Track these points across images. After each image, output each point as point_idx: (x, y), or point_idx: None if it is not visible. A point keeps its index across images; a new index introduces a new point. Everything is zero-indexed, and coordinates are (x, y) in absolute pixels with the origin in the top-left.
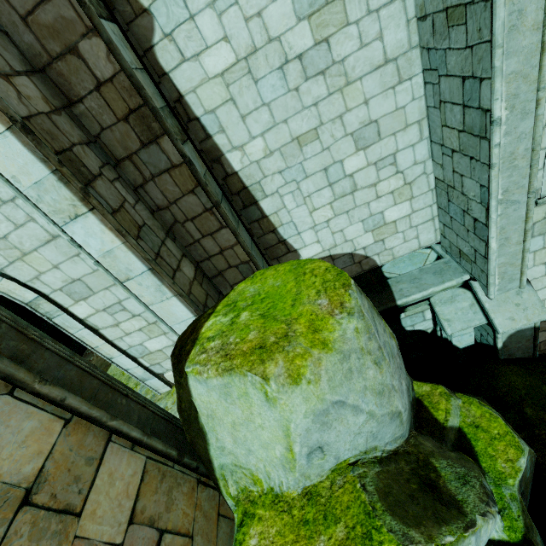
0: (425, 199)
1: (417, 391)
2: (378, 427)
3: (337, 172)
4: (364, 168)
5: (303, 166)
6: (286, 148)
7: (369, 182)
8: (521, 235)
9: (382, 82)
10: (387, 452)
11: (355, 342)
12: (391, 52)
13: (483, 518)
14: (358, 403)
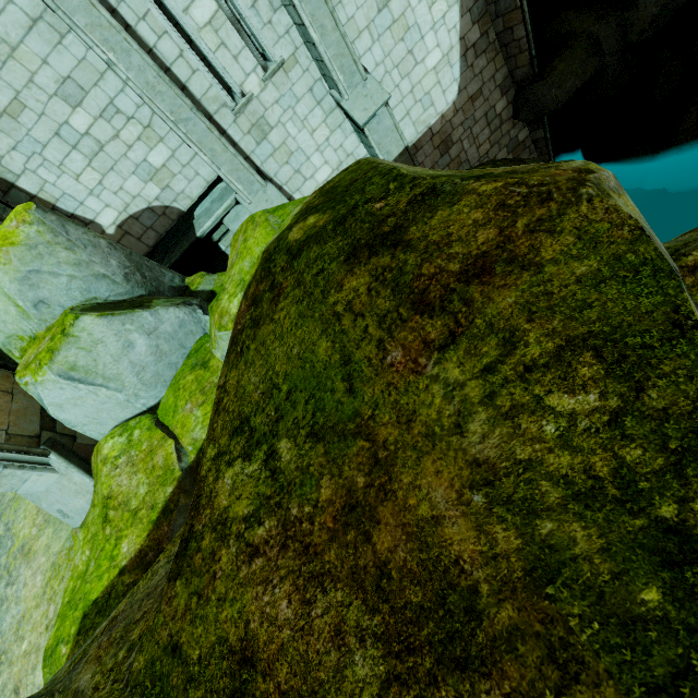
0: (175, 136)
1: (188, 282)
2: (86, 285)
3: (71, 134)
4: (95, 123)
5: (33, 137)
6: (1, 124)
7: (110, 135)
8: (221, 144)
9: (46, 40)
10: (112, 301)
11: (40, 239)
12: (32, 12)
13: (162, 307)
14: (55, 271)
